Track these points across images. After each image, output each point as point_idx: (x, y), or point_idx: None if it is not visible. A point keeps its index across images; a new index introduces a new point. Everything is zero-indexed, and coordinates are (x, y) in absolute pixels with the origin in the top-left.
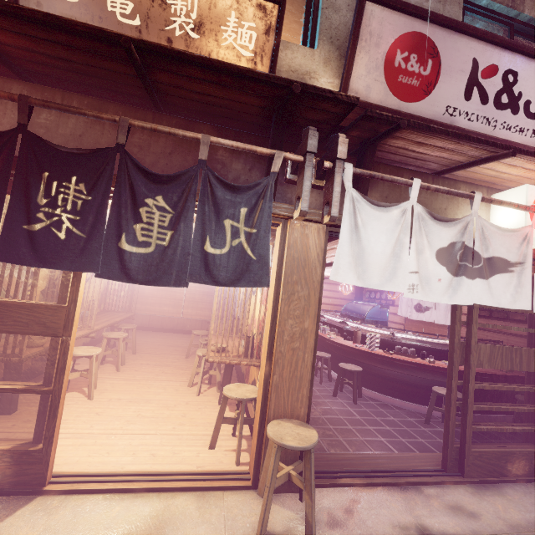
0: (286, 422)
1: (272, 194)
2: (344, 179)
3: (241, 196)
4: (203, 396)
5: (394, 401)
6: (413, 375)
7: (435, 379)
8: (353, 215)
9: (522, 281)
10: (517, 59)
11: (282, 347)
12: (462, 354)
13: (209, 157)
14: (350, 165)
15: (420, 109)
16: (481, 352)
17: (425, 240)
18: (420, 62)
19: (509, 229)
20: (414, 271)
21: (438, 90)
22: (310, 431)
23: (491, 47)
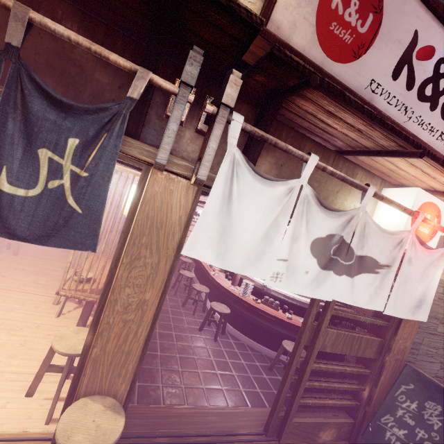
0: (95, 403)
1: (124, 128)
2: (229, 133)
3: (73, 120)
4: (63, 319)
5: (250, 343)
6: (270, 327)
7: (287, 334)
8: (229, 181)
9: (383, 283)
10: None
11: (112, 318)
12: (311, 335)
13: (60, 52)
14: (240, 118)
15: (343, 73)
16: (327, 337)
17: (303, 227)
18: (360, 13)
19: (389, 231)
20: (283, 258)
21: (369, 57)
22: (117, 421)
23: (437, 23)
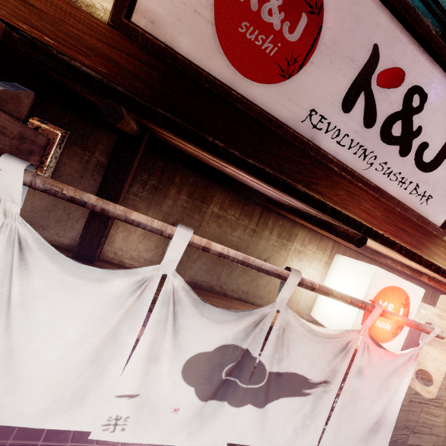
0: None
1: None
2: (0, 192)
3: None
4: None
5: None
6: None
7: None
8: (9, 273)
9: (316, 409)
10: (435, 75)
11: None
12: None
13: None
14: (15, 167)
15: (268, 97)
16: None
17: (167, 342)
18: (286, 10)
19: (325, 335)
20: (128, 393)
21: (305, 77)
22: None
23: (407, 37)
